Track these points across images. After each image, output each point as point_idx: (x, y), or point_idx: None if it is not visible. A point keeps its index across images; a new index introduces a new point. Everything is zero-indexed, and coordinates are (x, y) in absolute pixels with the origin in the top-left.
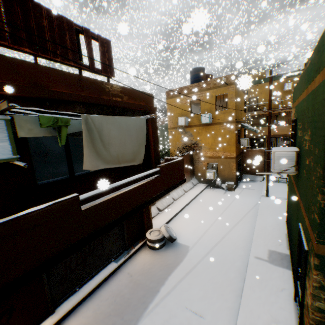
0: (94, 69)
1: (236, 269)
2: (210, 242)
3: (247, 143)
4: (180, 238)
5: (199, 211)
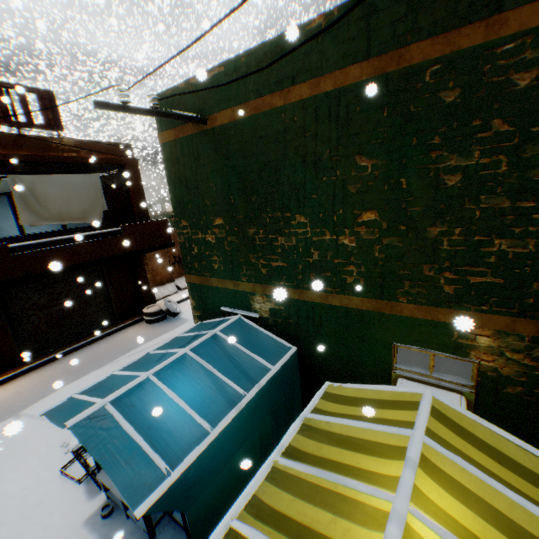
0: (35, 125)
1: None
2: None
3: None
4: (185, 314)
5: None
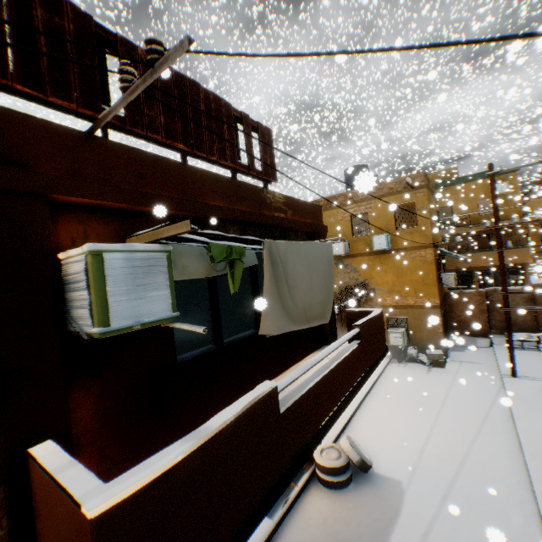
0: (254, 170)
1: (520, 534)
2: (440, 473)
3: (454, 281)
4: (378, 464)
5: (393, 407)
